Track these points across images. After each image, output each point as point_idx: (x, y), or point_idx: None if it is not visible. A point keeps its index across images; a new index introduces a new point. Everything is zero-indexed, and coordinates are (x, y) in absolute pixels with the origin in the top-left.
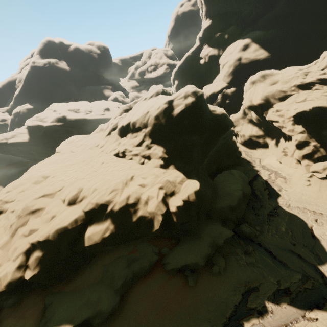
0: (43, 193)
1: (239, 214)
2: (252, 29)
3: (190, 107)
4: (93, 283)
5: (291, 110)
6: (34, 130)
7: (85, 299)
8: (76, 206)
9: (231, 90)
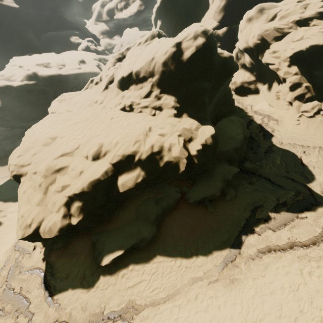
0: (61, 153)
1: (242, 154)
2: None
3: (201, 49)
4: (129, 221)
5: (288, 50)
6: (3, 91)
7: (127, 232)
8: (101, 160)
9: (222, 30)
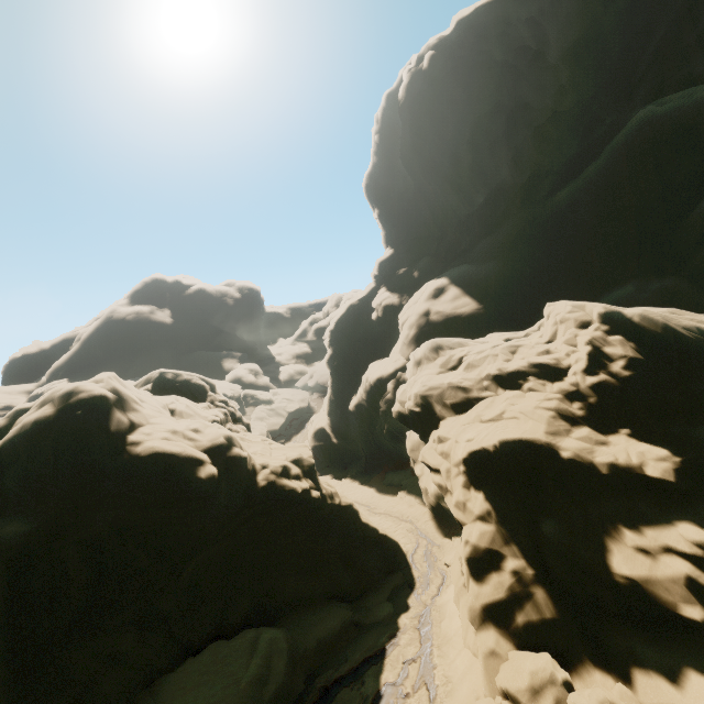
0: None
1: None
2: (461, 262)
3: (28, 432)
4: None
5: (460, 441)
6: None
7: None
8: None
9: None
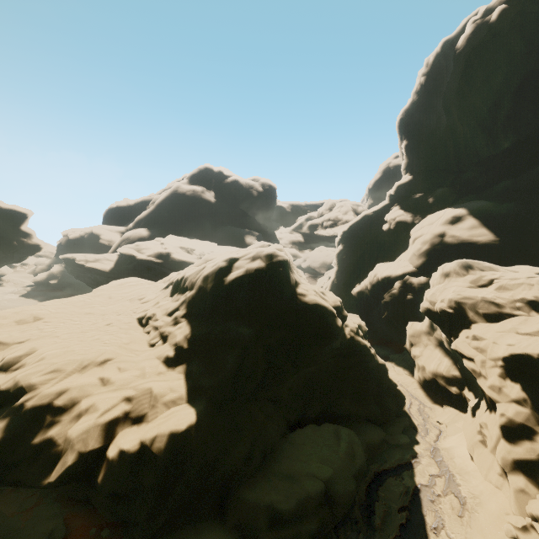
0: None
1: None
2: (476, 197)
3: (252, 275)
4: None
5: (501, 344)
6: (125, 259)
7: None
8: (4, 375)
9: (419, 279)
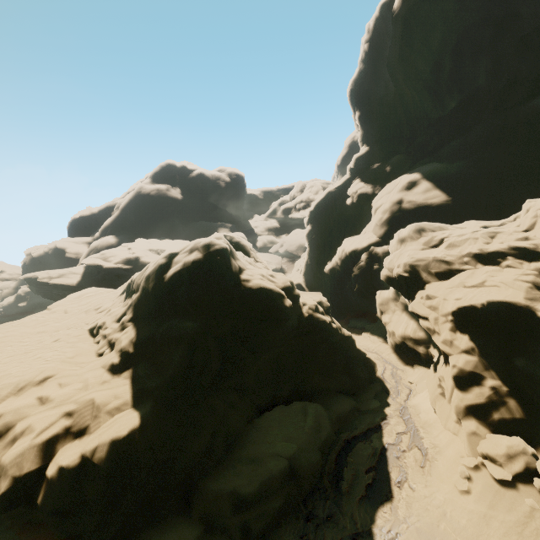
0: None
1: (253, 524)
2: (430, 160)
3: (189, 268)
4: None
5: (449, 299)
6: (93, 270)
7: None
8: None
9: (383, 248)
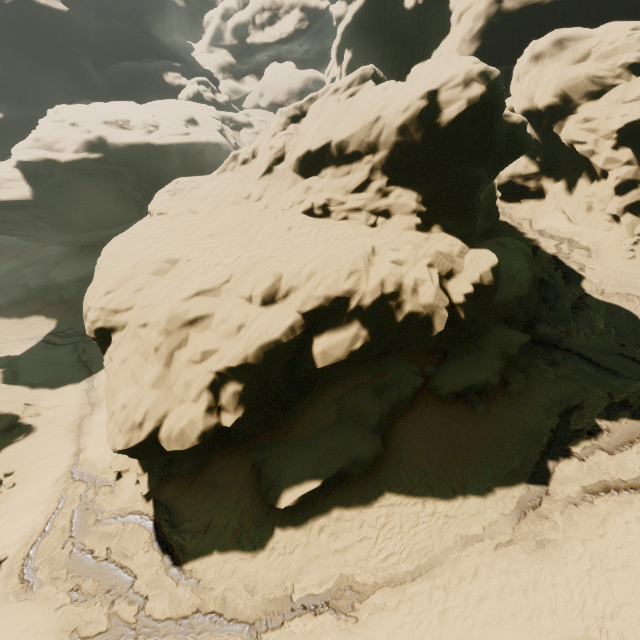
0: (196, 290)
1: (531, 309)
2: None
3: (476, 105)
4: (326, 425)
5: (615, 117)
6: (36, 171)
7: (325, 447)
8: (280, 305)
9: None
